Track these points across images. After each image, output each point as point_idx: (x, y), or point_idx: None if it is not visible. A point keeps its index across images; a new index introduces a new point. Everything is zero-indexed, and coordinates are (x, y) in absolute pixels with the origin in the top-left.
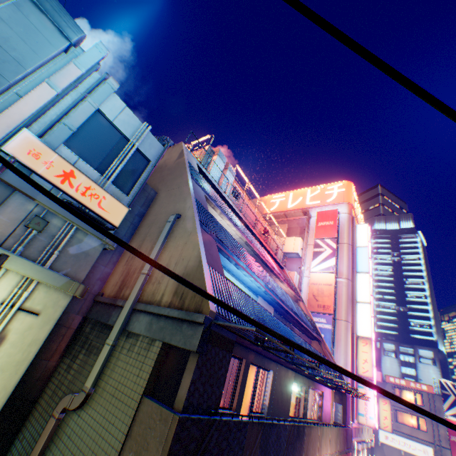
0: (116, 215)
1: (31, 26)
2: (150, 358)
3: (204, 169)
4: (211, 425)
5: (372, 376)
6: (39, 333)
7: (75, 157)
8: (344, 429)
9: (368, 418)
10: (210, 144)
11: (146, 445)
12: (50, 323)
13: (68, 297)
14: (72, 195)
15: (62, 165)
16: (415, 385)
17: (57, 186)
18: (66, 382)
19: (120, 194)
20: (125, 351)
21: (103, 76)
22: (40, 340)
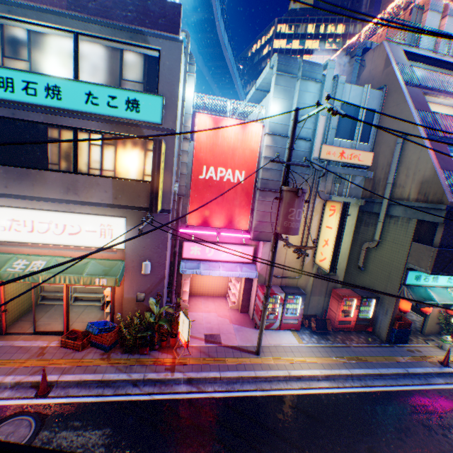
0: (367, 161)
1: (306, 93)
2: (410, 227)
3: (411, 49)
4: None
5: None
6: (351, 222)
7: (338, 141)
8: None
9: None
10: (413, 1)
11: (419, 258)
12: (354, 217)
13: (357, 206)
14: (346, 162)
15: (338, 151)
16: None
17: (339, 162)
18: (358, 238)
19: (363, 146)
20: (390, 224)
21: (335, 81)
22: (352, 224)
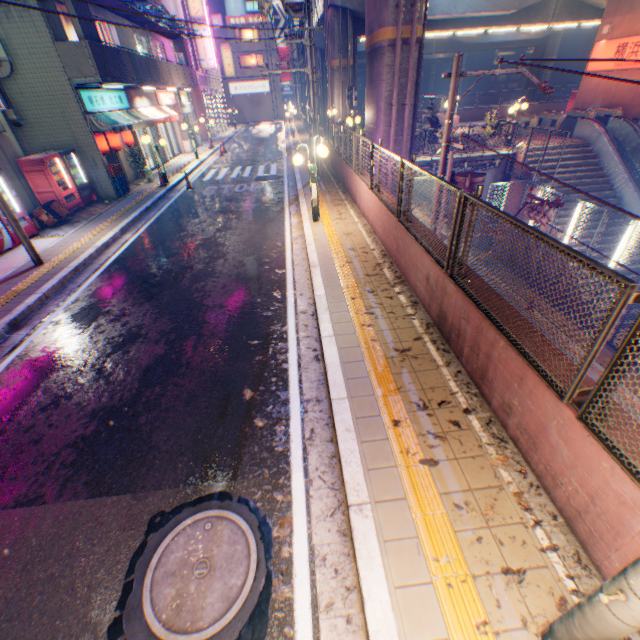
0: None
1: None
2: (38, 18)
3: None
4: (104, 50)
5: (205, 17)
6: None
7: None
8: (189, 71)
9: (210, 64)
10: None
11: (81, 66)
12: None
13: None
14: None
15: None
16: (254, 21)
17: None
18: None
19: None
20: (7, 23)
21: None
22: None
